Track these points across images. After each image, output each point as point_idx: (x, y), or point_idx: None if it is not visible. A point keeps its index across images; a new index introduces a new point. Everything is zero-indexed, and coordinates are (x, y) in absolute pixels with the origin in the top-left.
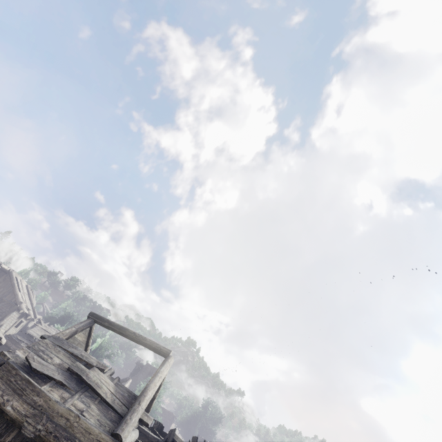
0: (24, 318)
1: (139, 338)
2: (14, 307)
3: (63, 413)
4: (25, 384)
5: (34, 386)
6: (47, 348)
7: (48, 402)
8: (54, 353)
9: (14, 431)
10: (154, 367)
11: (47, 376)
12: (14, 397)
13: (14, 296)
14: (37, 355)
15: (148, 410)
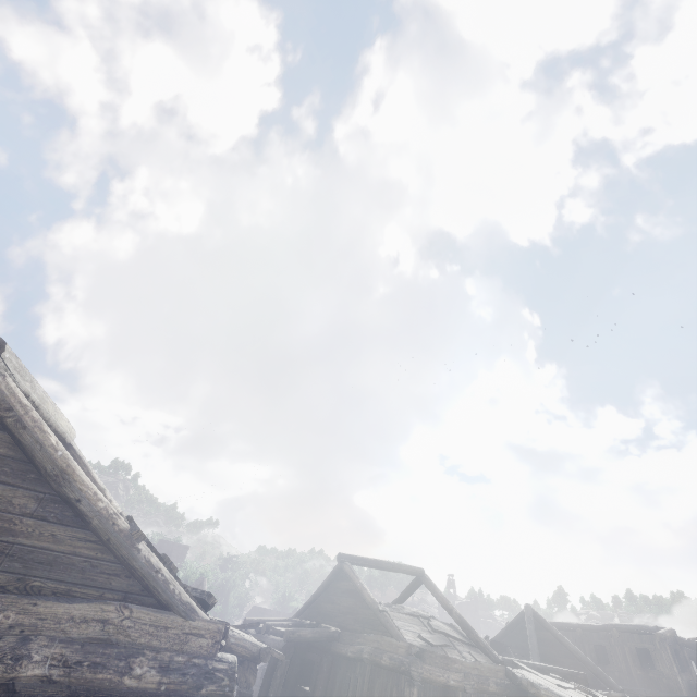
0: None
1: (396, 567)
2: None
3: (473, 666)
4: (445, 659)
5: (450, 658)
6: (400, 620)
7: (463, 664)
8: (408, 622)
9: (459, 694)
10: (173, 543)
11: (440, 645)
12: (447, 673)
13: None
14: (409, 631)
15: None
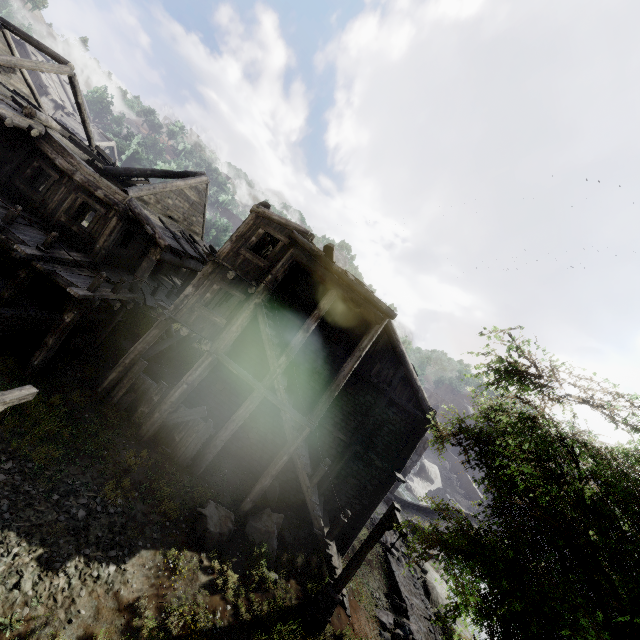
0: (63, 112)
1: (42, 47)
2: (41, 91)
3: None
4: None
5: None
6: None
7: None
8: None
9: None
10: (233, 214)
11: None
12: None
13: (37, 78)
14: None
15: (88, 136)
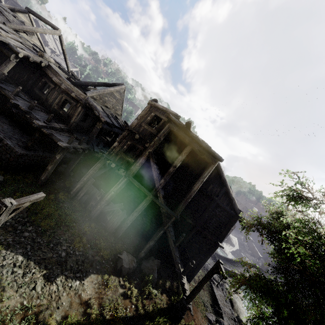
0: (55, 54)
1: (46, 21)
2: (45, 44)
3: None
4: None
5: None
6: None
7: None
8: None
9: None
10: (135, 104)
11: None
12: None
13: (43, 37)
14: None
15: (67, 65)
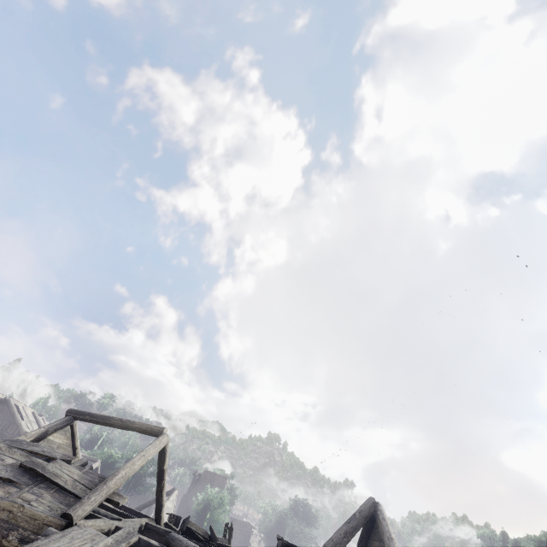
0: None
1: (127, 424)
2: None
3: (6, 506)
4: None
5: None
6: (0, 451)
7: None
8: (8, 455)
9: None
10: (214, 473)
11: None
12: None
13: (16, 427)
14: None
15: (160, 504)
